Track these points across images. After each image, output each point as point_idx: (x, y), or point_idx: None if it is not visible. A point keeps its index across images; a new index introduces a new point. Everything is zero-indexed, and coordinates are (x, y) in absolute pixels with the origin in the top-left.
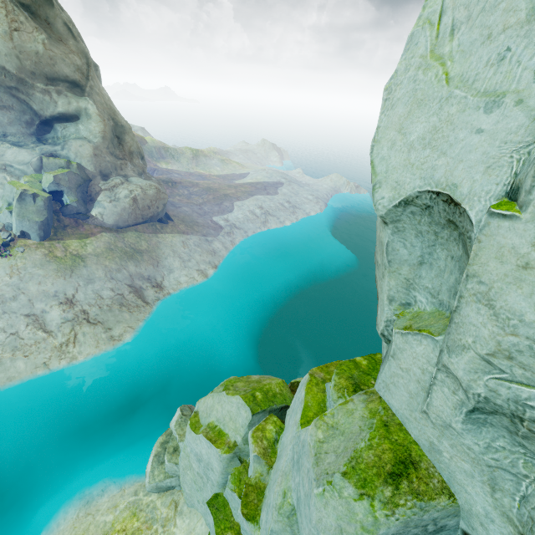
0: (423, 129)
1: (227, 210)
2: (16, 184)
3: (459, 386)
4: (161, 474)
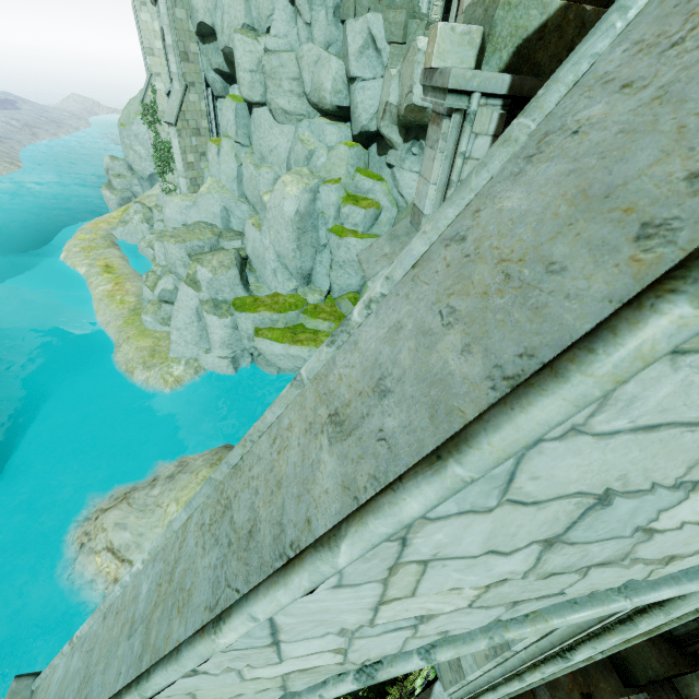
0: None
1: None
2: None
3: None
4: (119, 192)
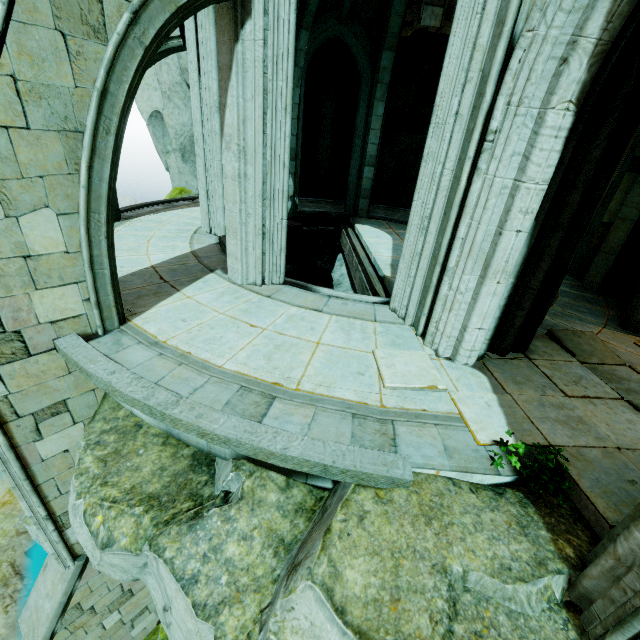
0: (147, 97)
1: None
2: None
3: (178, 152)
4: None
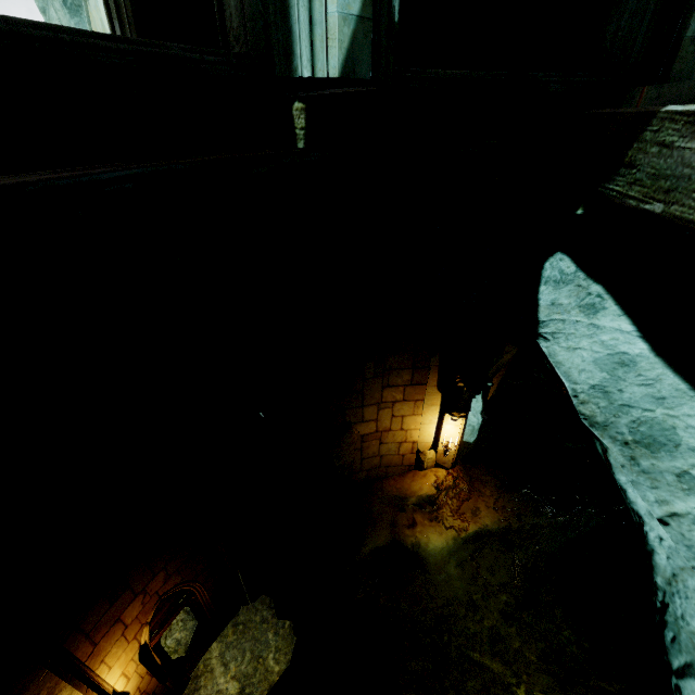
0: None
1: None
2: None
3: None
4: None
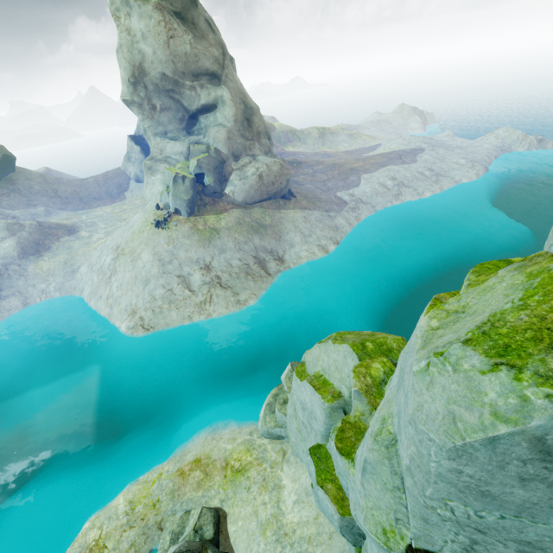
0: None
1: (353, 184)
2: (171, 169)
3: None
4: (272, 422)
